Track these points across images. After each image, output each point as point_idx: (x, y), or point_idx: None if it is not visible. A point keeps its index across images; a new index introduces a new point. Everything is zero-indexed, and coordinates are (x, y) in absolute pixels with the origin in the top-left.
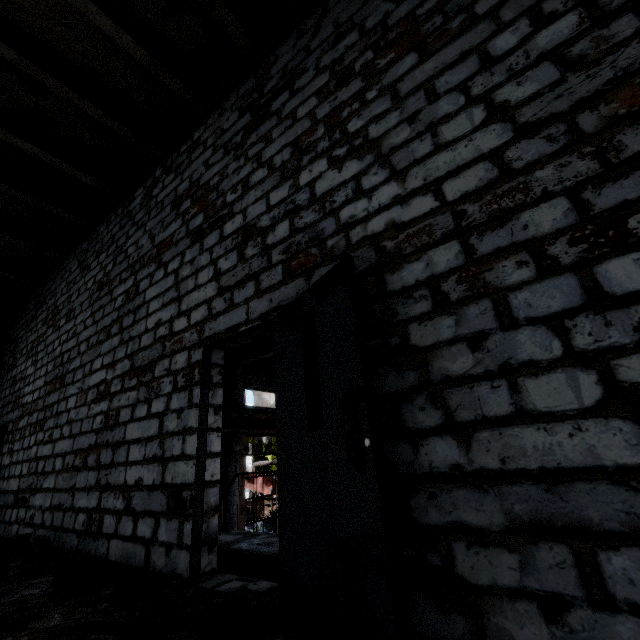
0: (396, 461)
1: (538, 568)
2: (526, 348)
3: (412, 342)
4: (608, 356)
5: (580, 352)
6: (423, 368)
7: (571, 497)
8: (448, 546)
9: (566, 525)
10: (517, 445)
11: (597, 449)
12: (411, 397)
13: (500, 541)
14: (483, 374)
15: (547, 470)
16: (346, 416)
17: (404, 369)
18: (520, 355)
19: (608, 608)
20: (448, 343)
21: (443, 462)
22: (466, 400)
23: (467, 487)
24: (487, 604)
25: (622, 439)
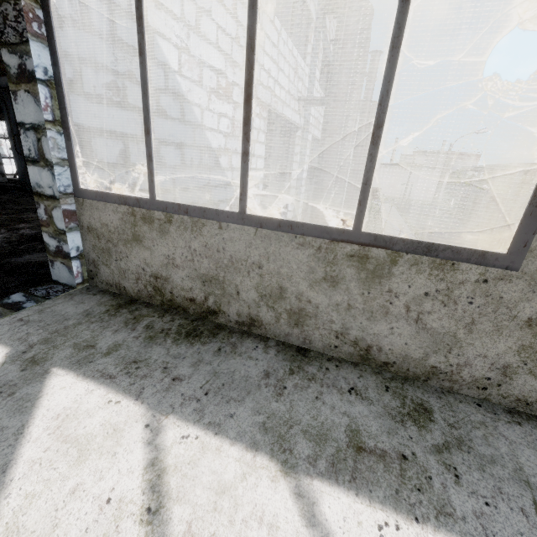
0: None
1: None
2: None
3: None
4: None
5: None
6: None
7: None
8: None
9: None
10: None
11: None
12: None
13: None
14: None
15: None
16: (15, 142)
17: None
18: None
19: None
20: None
21: None
22: None
23: None
24: None
25: None
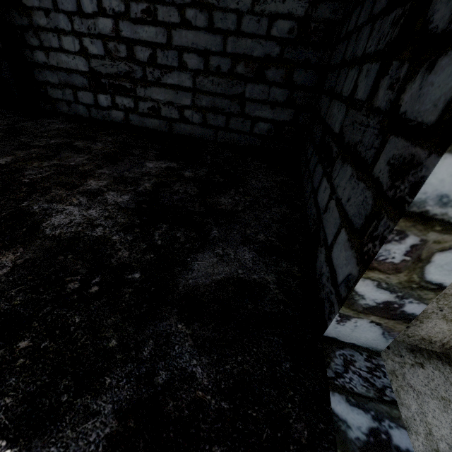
0: (27, 57)
1: (66, 95)
2: (62, 23)
3: (23, 1)
4: (82, 36)
5: (76, 31)
6: (30, 18)
7: (73, 78)
8: (46, 87)
9: (71, 85)
10: (61, 59)
11: (78, 65)
12: (27, 30)
13: (58, 87)
14: (50, 29)
15: (68, 69)
16: None
17: (22, 15)
18: (60, 26)
19: (78, 104)
20: (37, 9)
21: (42, 61)
22: (46, 38)
23: (49, 70)
24: (56, 103)
25: (83, 64)
